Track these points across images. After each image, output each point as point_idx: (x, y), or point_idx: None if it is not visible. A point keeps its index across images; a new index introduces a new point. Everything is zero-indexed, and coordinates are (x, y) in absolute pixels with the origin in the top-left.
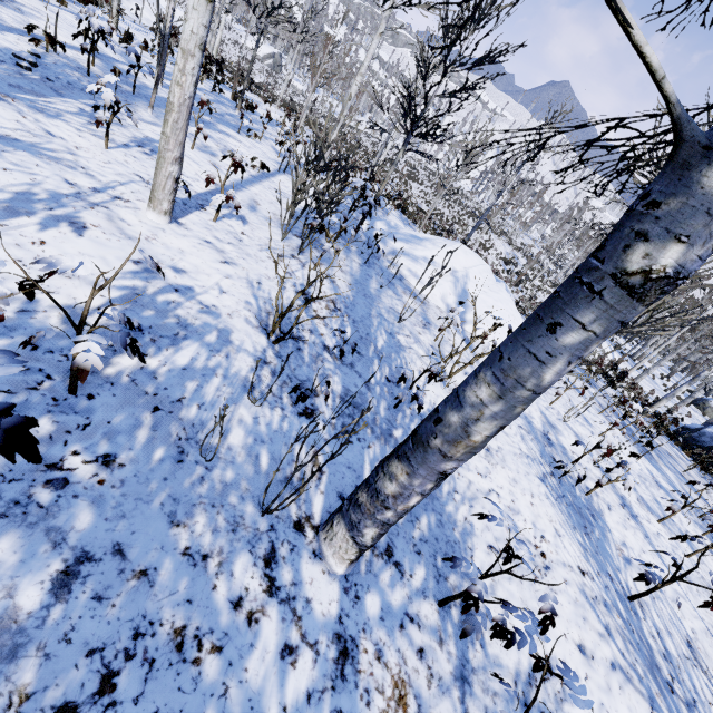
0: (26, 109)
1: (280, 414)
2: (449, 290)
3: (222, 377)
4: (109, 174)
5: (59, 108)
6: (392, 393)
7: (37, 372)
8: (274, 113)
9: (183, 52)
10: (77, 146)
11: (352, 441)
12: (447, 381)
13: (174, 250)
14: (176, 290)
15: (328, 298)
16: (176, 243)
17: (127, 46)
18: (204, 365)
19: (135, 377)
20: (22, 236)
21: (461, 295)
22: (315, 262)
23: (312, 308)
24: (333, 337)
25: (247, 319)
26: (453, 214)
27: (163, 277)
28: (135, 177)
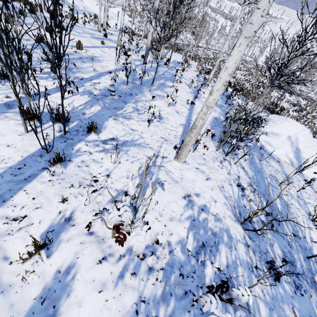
0: (122, 120)
1: (268, 284)
2: (289, 149)
3: (240, 265)
4: (155, 143)
5: (128, 112)
6: (300, 245)
7: (189, 293)
8: (172, 55)
9: (207, 107)
10: (141, 132)
11: (302, 294)
12: (316, 223)
13: (190, 181)
14: (202, 209)
15: (247, 183)
16: (189, 176)
17: (126, 54)
18: (231, 260)
19: (215, 280)
20: (151, 202)
21: (296, 151)
22: (232, 157)
23: (246, 194)
24: (262, 212)
25: (230, 216)
26: (260, 83)
27: (195, 203)
28: (161, 139)
